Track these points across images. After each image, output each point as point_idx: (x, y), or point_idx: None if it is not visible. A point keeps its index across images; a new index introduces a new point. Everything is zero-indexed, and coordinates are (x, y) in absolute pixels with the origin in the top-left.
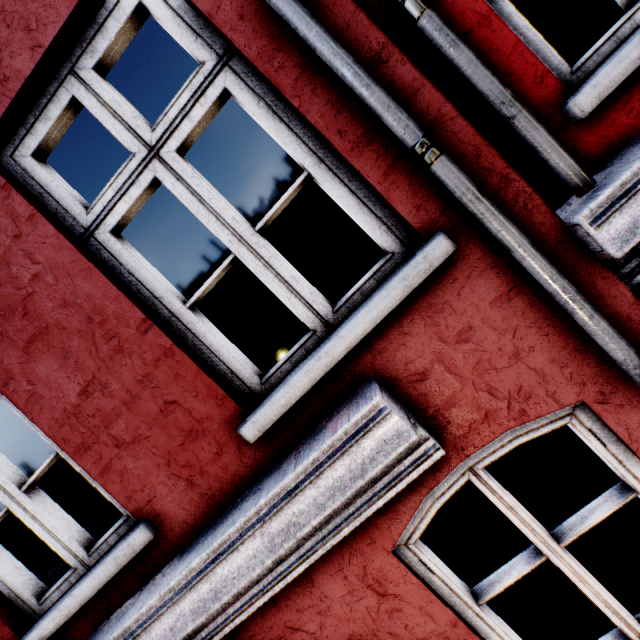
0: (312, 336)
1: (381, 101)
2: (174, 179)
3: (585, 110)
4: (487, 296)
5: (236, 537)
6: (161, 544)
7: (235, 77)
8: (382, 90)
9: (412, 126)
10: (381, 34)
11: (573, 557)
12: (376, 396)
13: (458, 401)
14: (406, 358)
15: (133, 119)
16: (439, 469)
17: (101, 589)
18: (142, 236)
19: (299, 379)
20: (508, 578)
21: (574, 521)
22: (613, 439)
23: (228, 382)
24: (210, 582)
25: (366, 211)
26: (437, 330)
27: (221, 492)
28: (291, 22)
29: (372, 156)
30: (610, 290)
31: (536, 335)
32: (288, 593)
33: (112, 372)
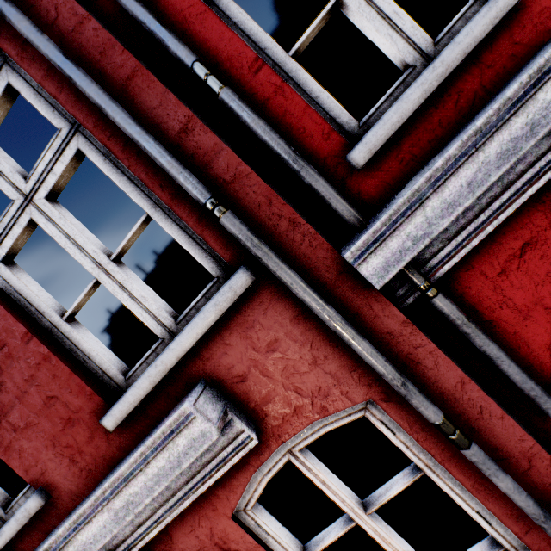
0: (161, 343)
1: (175, 171)
2: (46, 220)
3: (360, 163)
4: (287, 315)
5: (89, 511)
6: (54, 507)
7: (85, 140)
8: (177, 161)
9: (201, 190)
10: (186, 109)
11: (383, 521)
12: (183, 404)
13: (272, 398)
14: (229, 364)
15: (11, 173)
16: (262, 452)
17: (12, 541)
18: (109, 218)
19: (142, 382)
20: (328, 538)
21: (379, 492)
22: (400, 429)
23: (100, 378)
24: (74, 546)
25: (195, 244)
26: (251, 342)
27: (96, 467)
28: (103, 110)
29: (188, 205)
30: (384, 311)
31: (329, 346)
32: (154, 548)
33: (6, 373)
